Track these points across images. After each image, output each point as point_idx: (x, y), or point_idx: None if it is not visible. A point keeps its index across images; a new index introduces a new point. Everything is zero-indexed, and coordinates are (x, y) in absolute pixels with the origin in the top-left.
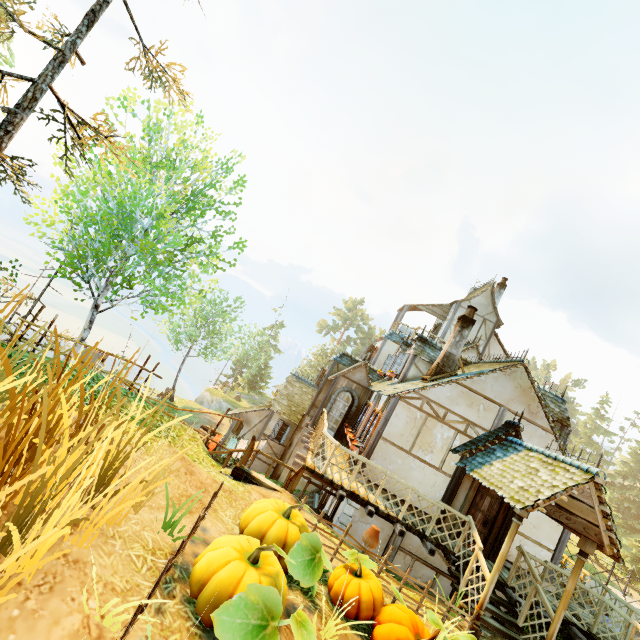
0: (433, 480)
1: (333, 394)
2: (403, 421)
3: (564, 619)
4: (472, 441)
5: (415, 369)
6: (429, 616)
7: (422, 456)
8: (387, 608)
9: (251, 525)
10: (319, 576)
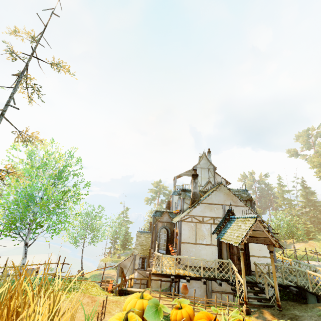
0: (211, 251)
1: (158, 232)
2: (187, 230)
3: (286, 285)
4: (218, 225)
5: (186, 204)
6: (212, 309)
7: (202, 242)
8: (195, 316)
9: (126, 309)
10: (162, 316)
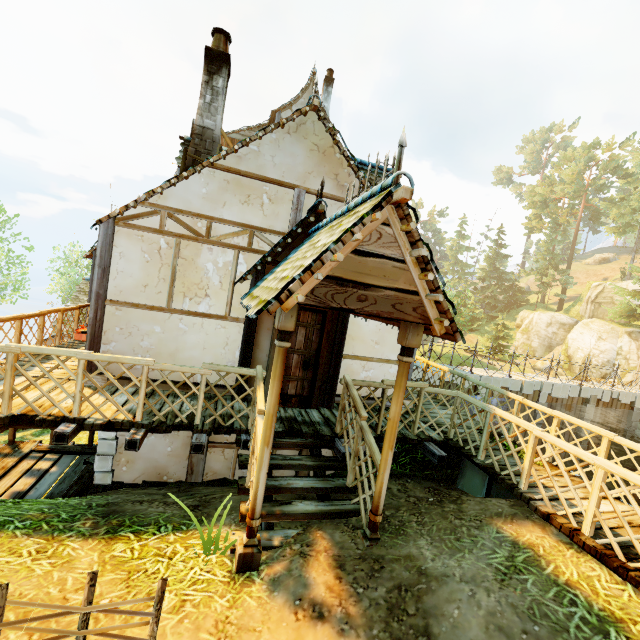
0: (223, 337)
1: None
2: (138, 262)
3: (416, 440)
4: (262, 256)
5: None
6: None
7: (193, 308)
8: None
9: None
10: None
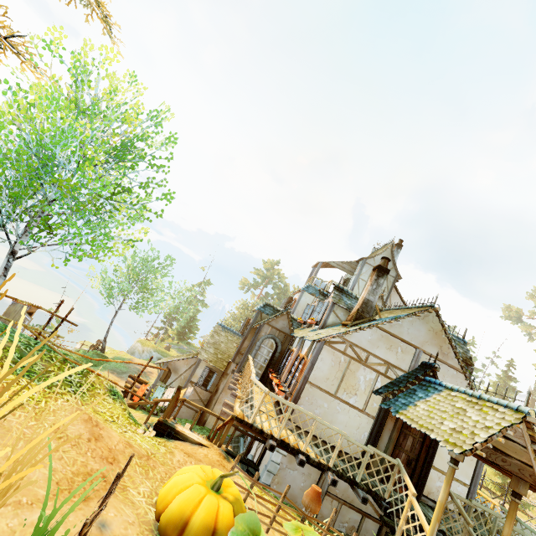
0: (358, 422)
1: (258, 341)
2: (328, 365)
3: None
4: (393, 382)
5: (334, 316)
6: None
7: (347, 399)
8: None
9: (170, 508)
10: None
